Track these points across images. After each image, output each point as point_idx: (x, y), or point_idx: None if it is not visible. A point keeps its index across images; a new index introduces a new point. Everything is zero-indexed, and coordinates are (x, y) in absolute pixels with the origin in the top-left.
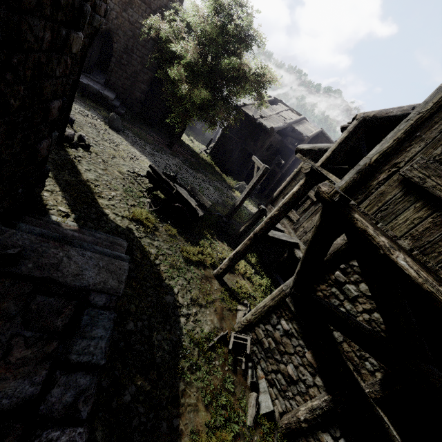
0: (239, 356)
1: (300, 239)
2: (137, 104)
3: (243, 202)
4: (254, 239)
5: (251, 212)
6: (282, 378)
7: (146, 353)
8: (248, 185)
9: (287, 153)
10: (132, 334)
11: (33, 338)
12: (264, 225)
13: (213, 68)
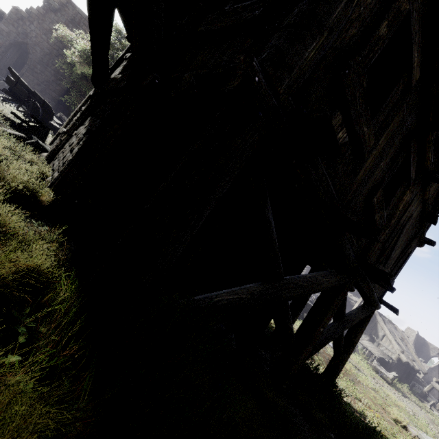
0: None
1: None
2: None
3: None
4: None
5: None
6: None
7: None
8: None
9: None
10: None
11: None
12: None
13: None
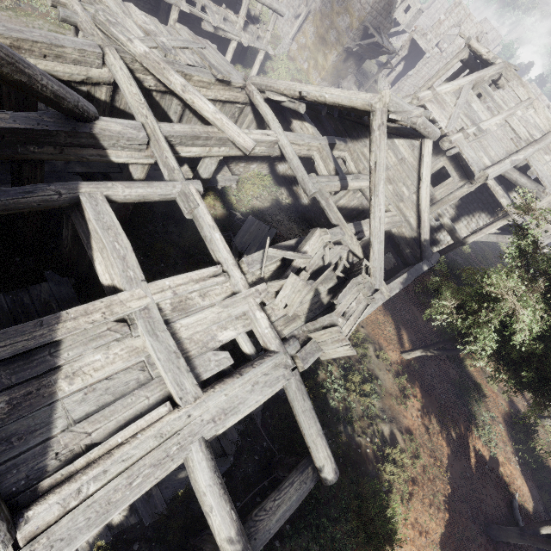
0: None
1: None
2: None
3: None
4: None
5: None
6: None
7: None
8: None
9: None
10: None
11: None
12: None
13: None
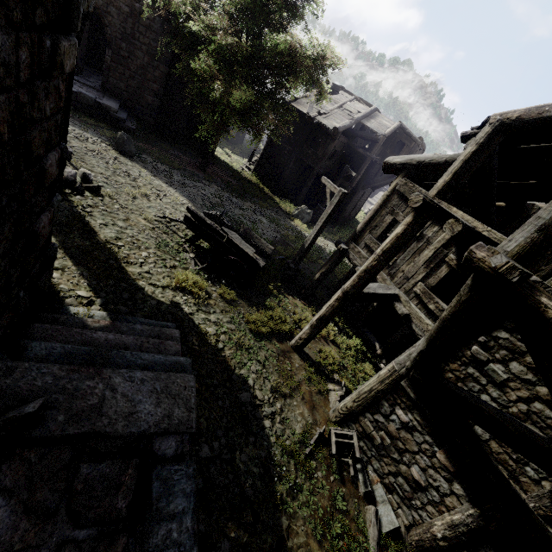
0: (342, 456)
1: (400, 288)
2: (150, 113)
3: (315, 240)
4: (344, 300)
5: (318, 245)
6: (405, 483)
7: (233, 487)
8: (321, 218)
9: (356, 160)
10: (210, 463)
11: (89, 540)
12: (357, 281)
13: (253, 53)
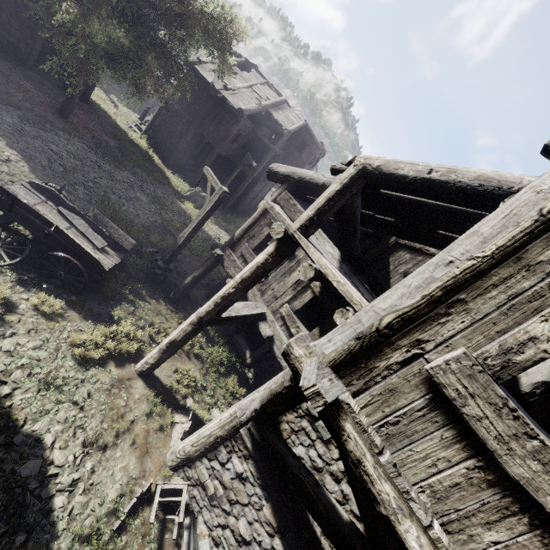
0: (170, 510)
1: (268, 307)
2: None
3: (190, 239)
4: (198, 325)
5: (208, 235)
6: (232, 537)
7: None
8: (198, 215)
9: (261, 149)
10: None
11: None
12: (213, 307)
13: None
